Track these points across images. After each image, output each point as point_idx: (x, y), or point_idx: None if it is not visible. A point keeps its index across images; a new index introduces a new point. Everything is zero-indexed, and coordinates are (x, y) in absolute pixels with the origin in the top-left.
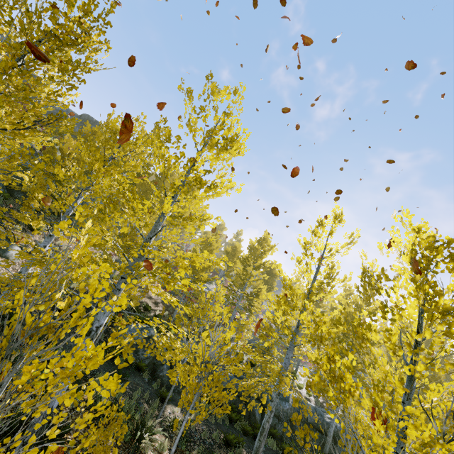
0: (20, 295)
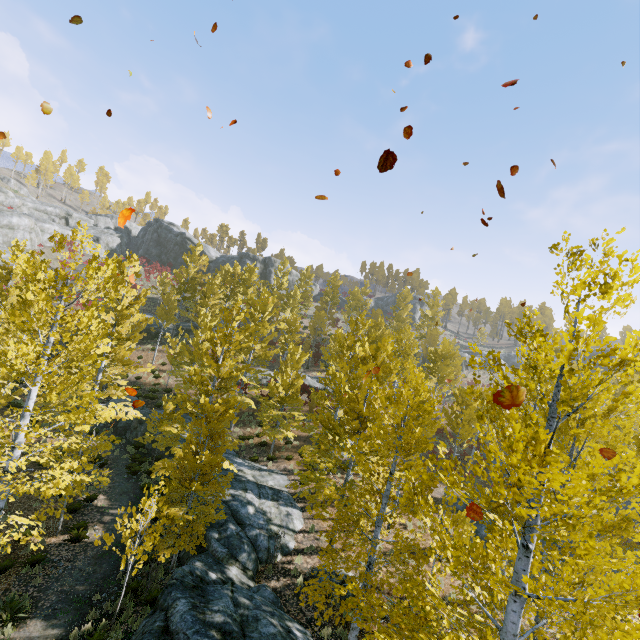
0: None
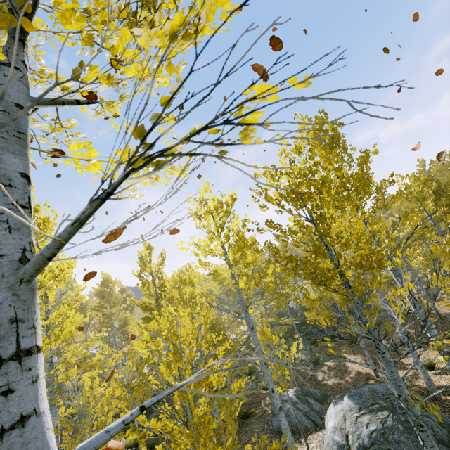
0: (60, 410)
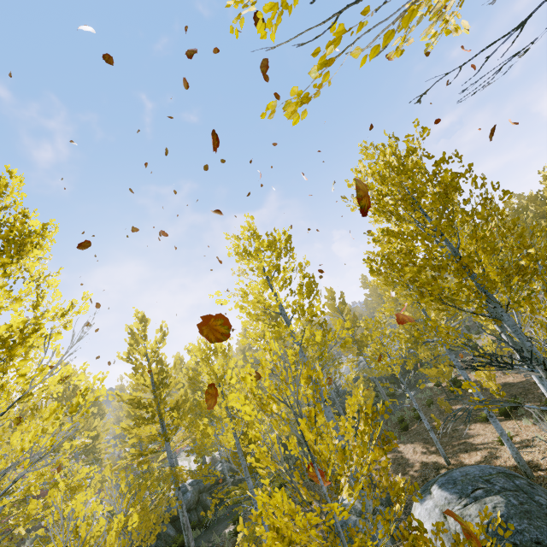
0: None
